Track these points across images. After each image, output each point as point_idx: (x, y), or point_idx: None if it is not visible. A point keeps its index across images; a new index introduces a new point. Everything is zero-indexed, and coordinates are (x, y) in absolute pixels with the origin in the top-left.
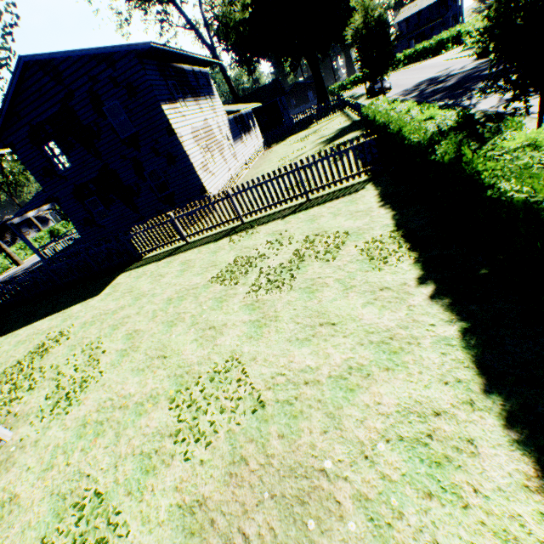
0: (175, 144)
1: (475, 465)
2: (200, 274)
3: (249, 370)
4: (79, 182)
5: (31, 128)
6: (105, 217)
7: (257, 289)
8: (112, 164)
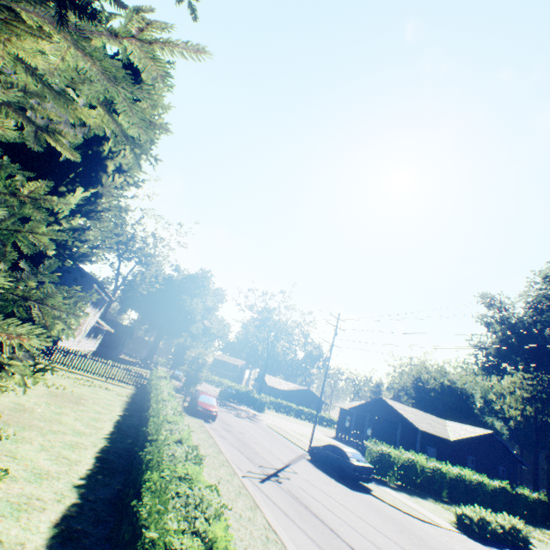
0: None
1: (116, 406)
2: None
3: (70, 388)
4: None
5: None
6: None
7: (75, 382)
8: None
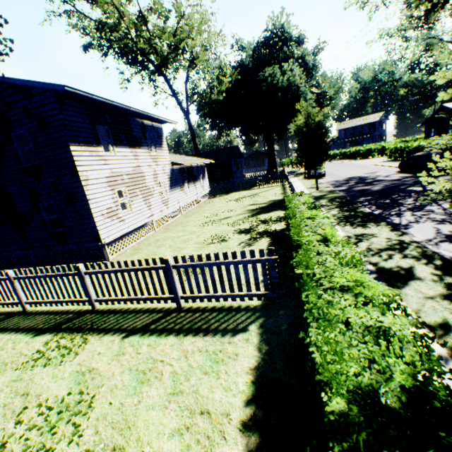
0: (77, 186)
1: None
2: None
3: None
4: None
5: None
6: None
7: None
8: (10, 187)
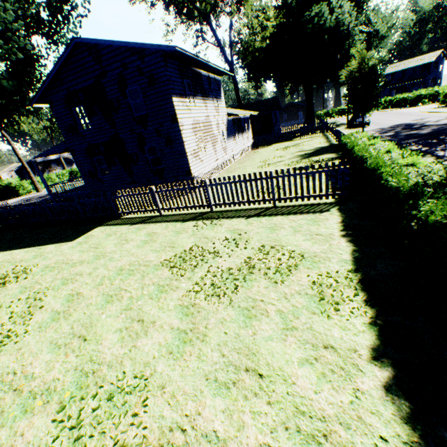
0: (175, 130)
1: None
2: (156, 252)
3: (152, 402)
4: (93, 142)
5: (68, 93)
6: (108, 173)
7: (199, 290)
8: (122, 134)
